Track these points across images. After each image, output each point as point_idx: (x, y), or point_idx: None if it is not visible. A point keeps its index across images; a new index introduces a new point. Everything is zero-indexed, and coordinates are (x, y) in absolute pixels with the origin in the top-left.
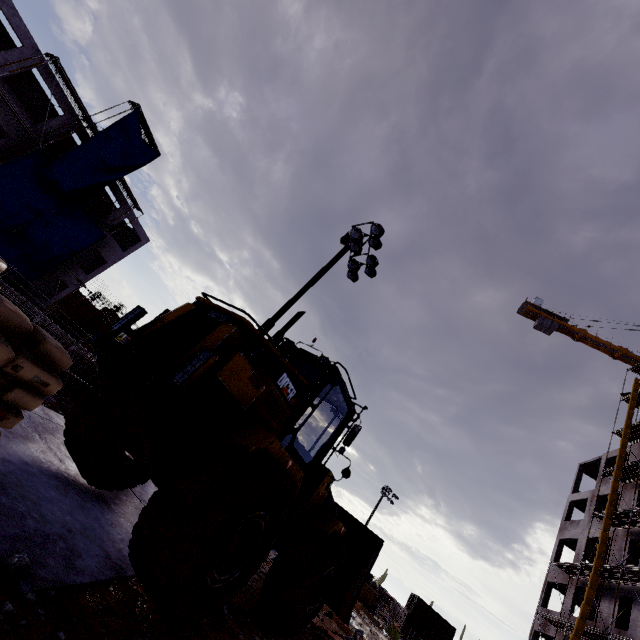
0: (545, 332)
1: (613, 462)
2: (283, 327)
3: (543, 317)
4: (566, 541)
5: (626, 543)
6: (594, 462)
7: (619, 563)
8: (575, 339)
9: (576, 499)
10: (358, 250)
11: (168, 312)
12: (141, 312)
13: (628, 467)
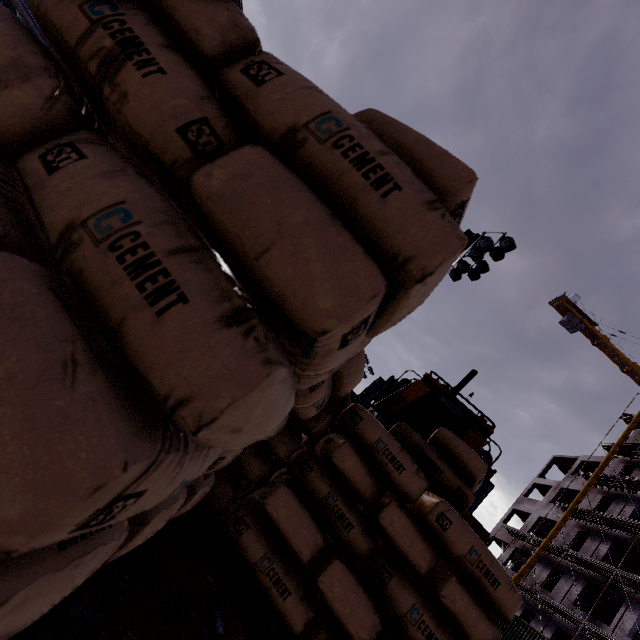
0: (569, 330)
1: (586, 464)
2: (459, 386)
3: (573, 315)
4: (518, 511)
5: (578, 535)
6: (569, 459)
7: (562, 544)
8: (594, 344)
9: (540, 483)
10: (477, 256)
11: (403, 387)
12: (385, 387)
13: (603, 477)
